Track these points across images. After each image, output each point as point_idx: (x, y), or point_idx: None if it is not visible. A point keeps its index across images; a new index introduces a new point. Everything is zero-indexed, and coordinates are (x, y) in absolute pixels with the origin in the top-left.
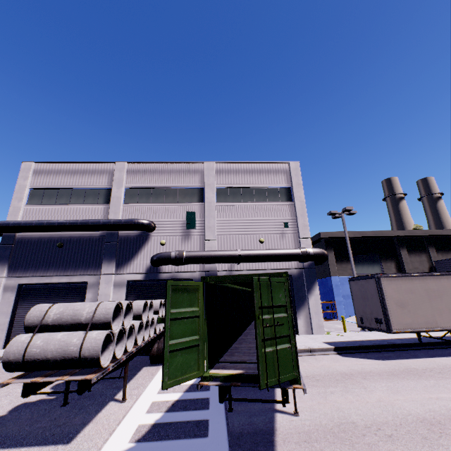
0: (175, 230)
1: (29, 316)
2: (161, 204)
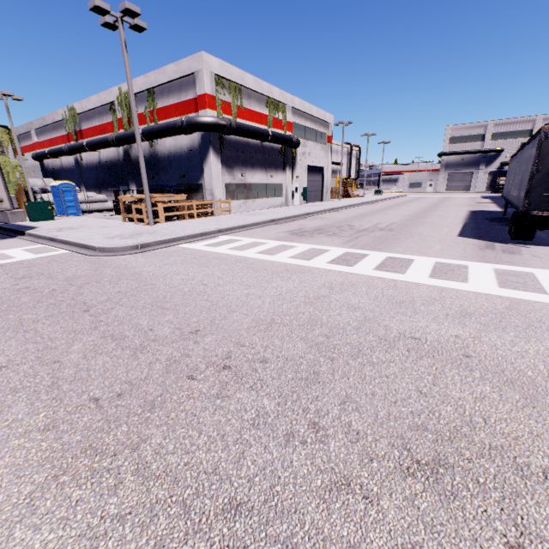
0: (513, 151)
1: (500, 179)
2: (508, 140)
